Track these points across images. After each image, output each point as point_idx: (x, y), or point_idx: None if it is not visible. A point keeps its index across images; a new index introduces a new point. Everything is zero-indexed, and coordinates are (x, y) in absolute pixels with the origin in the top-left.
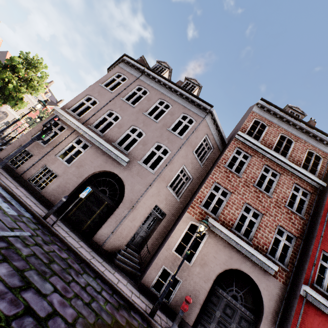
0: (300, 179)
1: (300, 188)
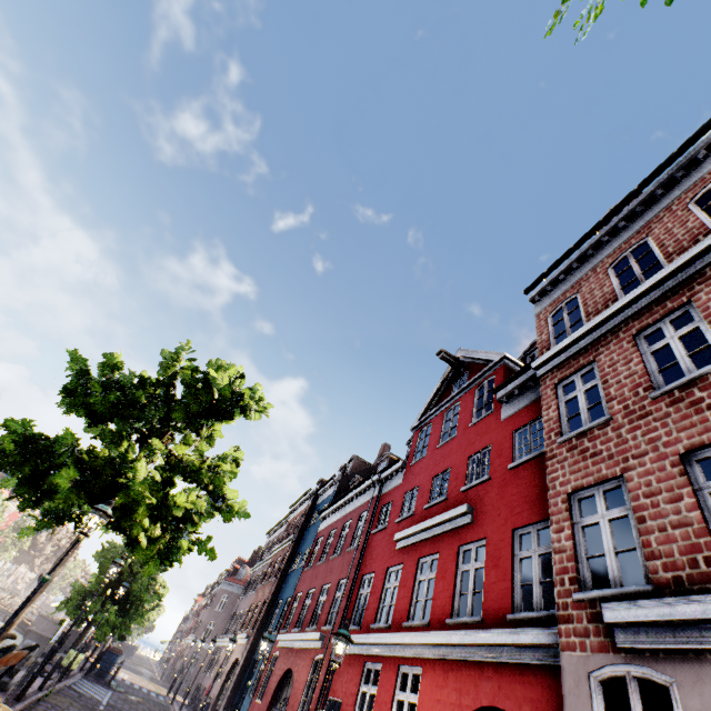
0: None
1: None
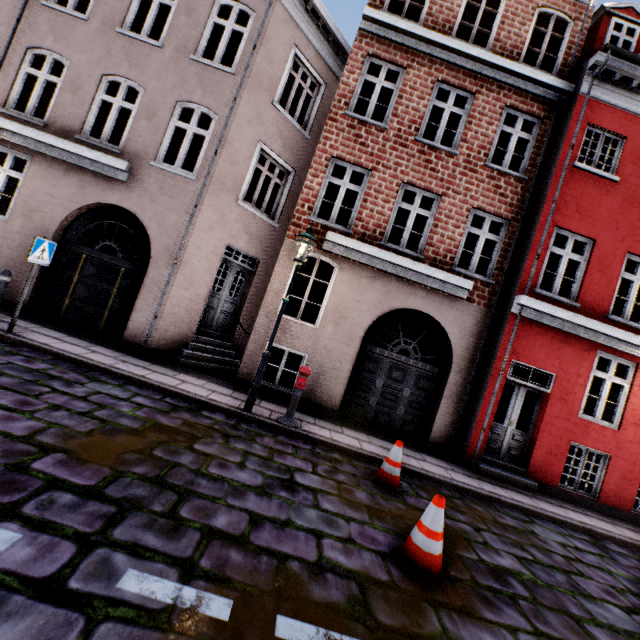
0: (519, 93)
1: (519, 115)
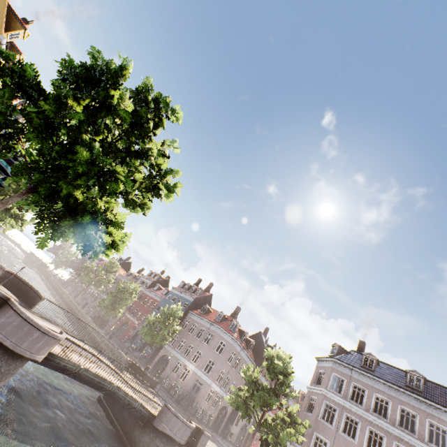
0: None
1: None
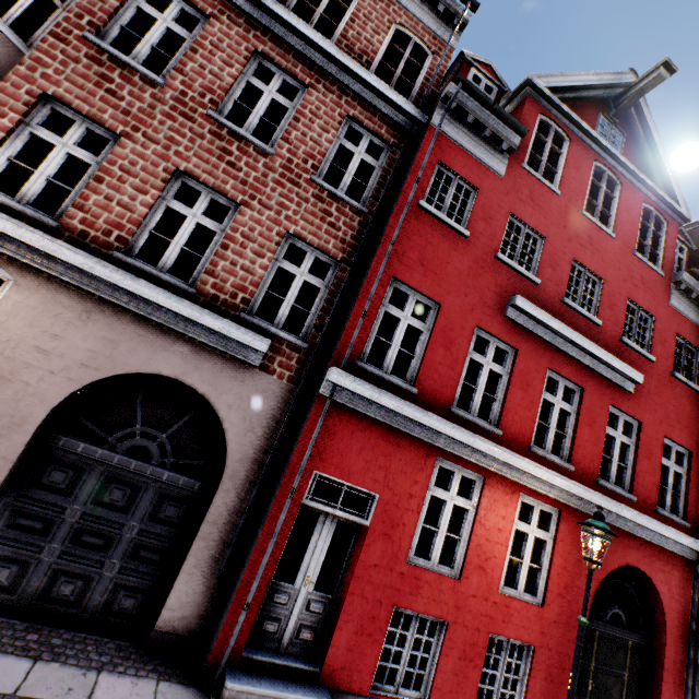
0: (365, 107)
1: (365, 133)
